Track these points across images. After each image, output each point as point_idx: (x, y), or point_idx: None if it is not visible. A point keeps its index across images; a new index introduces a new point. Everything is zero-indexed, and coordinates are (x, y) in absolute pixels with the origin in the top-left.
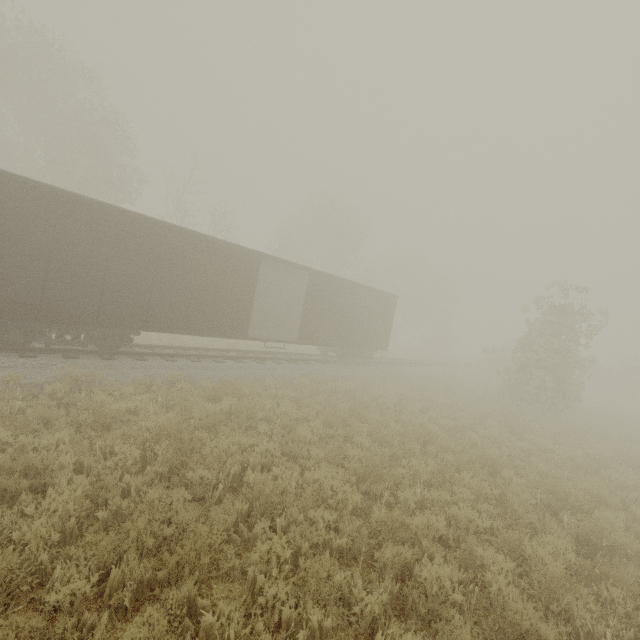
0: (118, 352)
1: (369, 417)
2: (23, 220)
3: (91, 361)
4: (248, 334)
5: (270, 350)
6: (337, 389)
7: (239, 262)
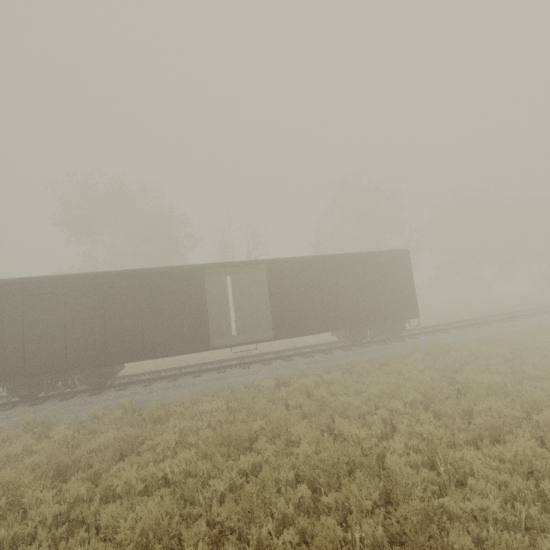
0: (107, 386)
1: (296, 431)
2: (3, 308)
3: (76, 400)
4: (223, 342)
5: (290, 347)
6: (303, 388)
7: (181, 281)
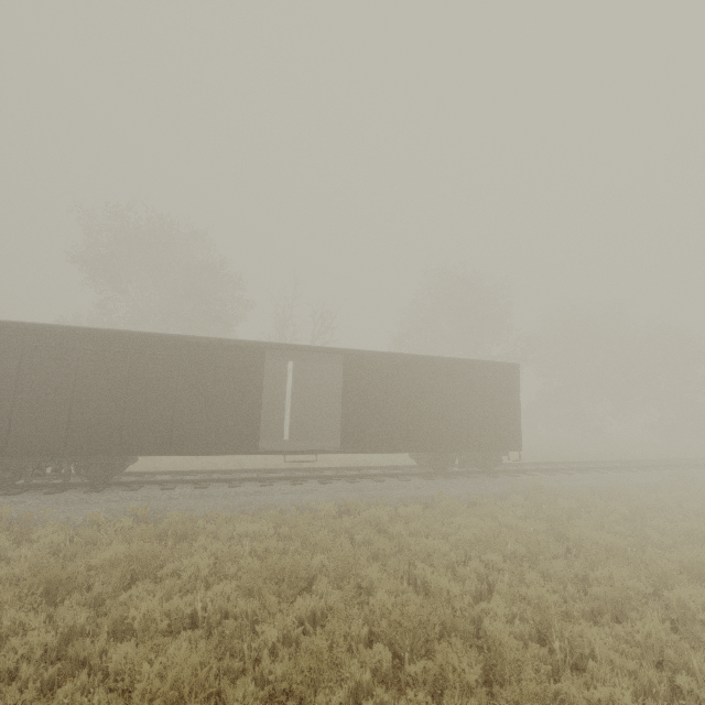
0: (111, 482)
1: (368, 575)
2: None
3: (68, 495)
4: (274, 447)
5: (353, 465)
6: (374, 520)
7: (234, 359)
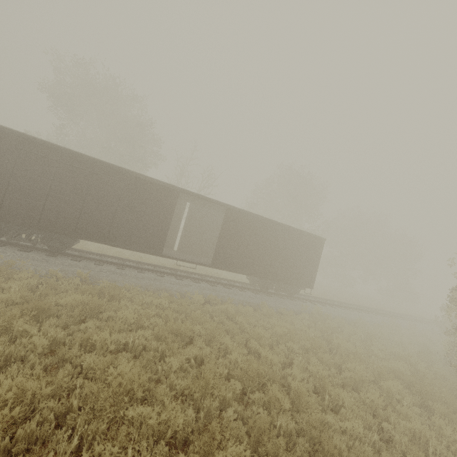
0: (62, 253)
1: (225, 342)
2: None
3: (34, 255)
4: (170, 254)
5: (210, 274)
6: (226, 311)
7: (159, 194)
